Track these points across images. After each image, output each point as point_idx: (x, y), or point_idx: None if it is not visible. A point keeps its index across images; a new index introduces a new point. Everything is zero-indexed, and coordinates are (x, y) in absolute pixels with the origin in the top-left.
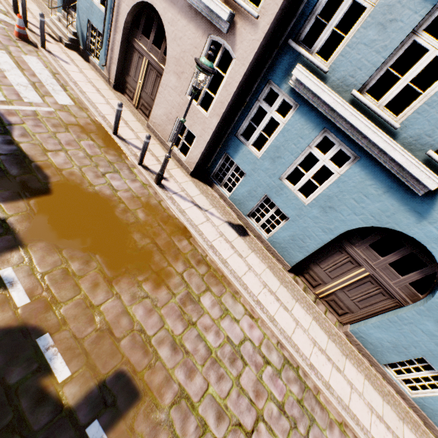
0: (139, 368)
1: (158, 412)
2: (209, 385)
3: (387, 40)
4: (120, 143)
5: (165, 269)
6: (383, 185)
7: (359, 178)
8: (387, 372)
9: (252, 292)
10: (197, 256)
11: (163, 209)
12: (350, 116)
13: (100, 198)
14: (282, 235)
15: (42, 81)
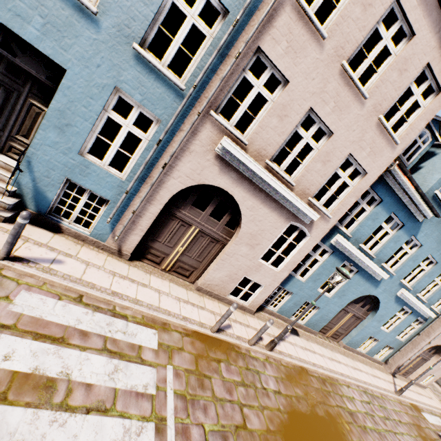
0: None
1: None
2: None
3: (374, 225)
4: (226, 338)
5: (337, 412)
6: (366, 279)
7: (357, 279)
8: (358, 350)
9: (336, 371)
10: (321, 381)
11: (288, 368)
12: (362, 258)
13: (292, 414)
14: (315, 318)
15: (100, 333)
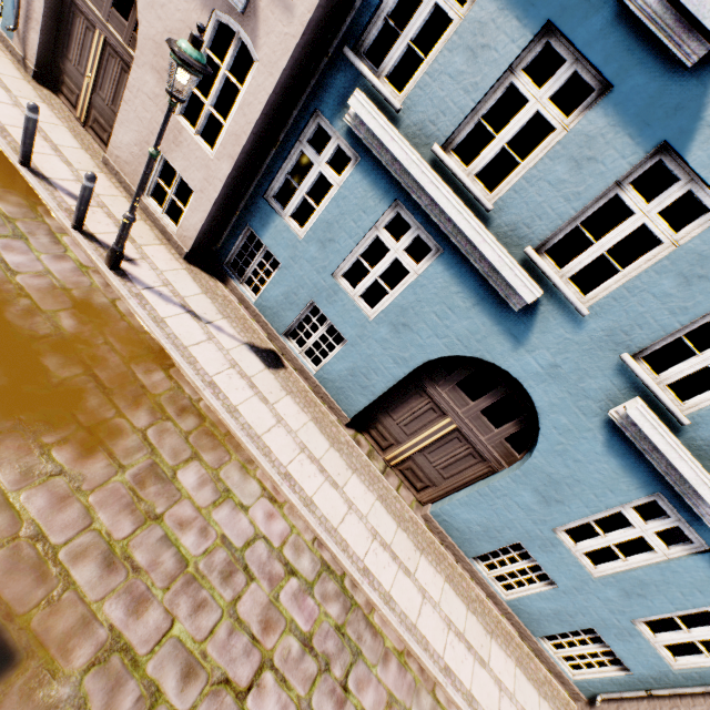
0: (21, 608)
1: (56, 685)
2: (174, 622)
3: (478, 74)
4: (35, 183)
5: (110, 422)
6: (473, 294)
7: (443, 281)
8: (477, 569)
9: (279, 460)
10: (181, 401)
11: (121, 315)
12: (429, 184)
13: None
14: (337, 367)
15: None
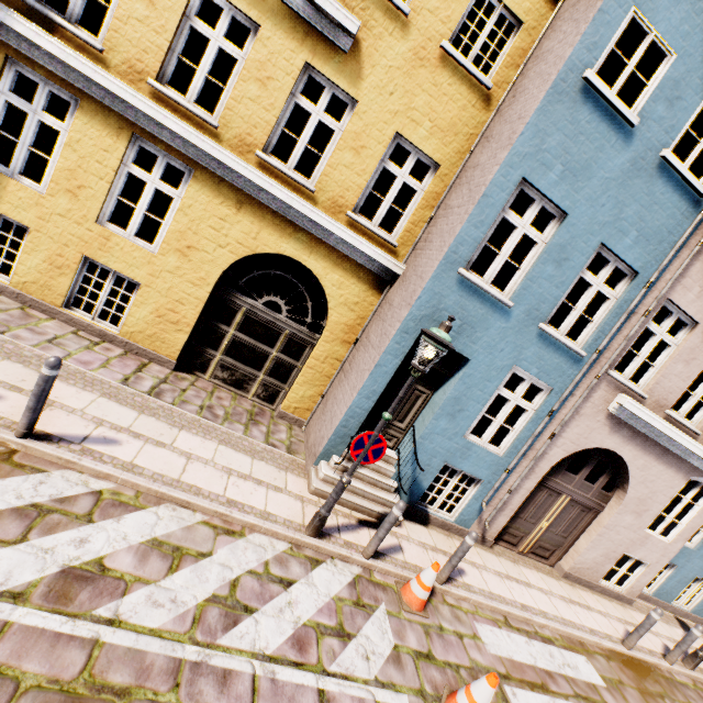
0: None
1: None
2: None
3: None
4: (643, 655)
5: None
6: None
7: None
8: None
9: None
10: None
11: None
12: None
13: None
14: None
15: (556, 671)
